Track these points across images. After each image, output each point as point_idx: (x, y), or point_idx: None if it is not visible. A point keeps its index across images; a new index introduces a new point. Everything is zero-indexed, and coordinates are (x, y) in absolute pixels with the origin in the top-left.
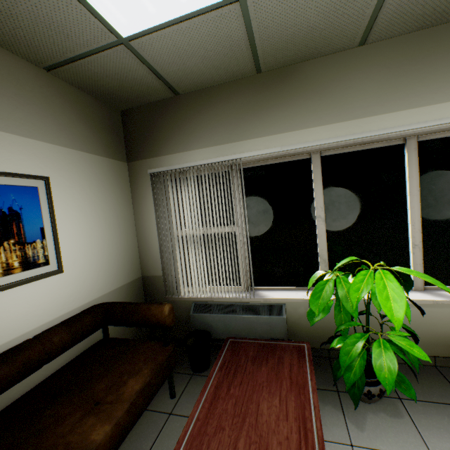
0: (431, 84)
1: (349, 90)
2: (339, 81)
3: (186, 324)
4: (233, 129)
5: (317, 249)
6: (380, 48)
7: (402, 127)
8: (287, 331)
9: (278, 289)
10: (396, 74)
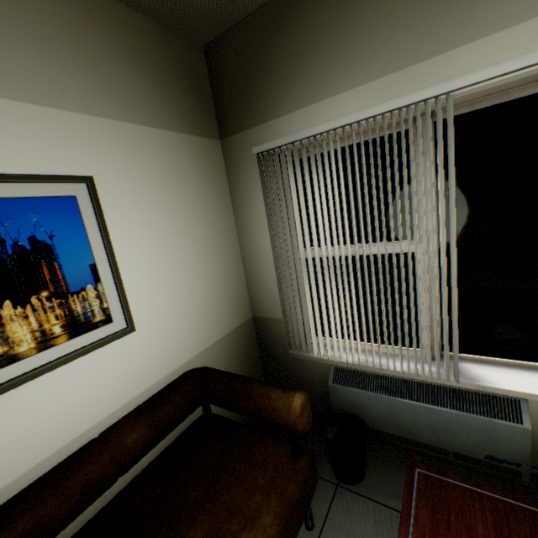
0: None
1: None
2: None
3: (321, 393)
4: (428, 24)
5: None
6: None
7: None
8: (530, 453)
9: (503, 363)
10: None
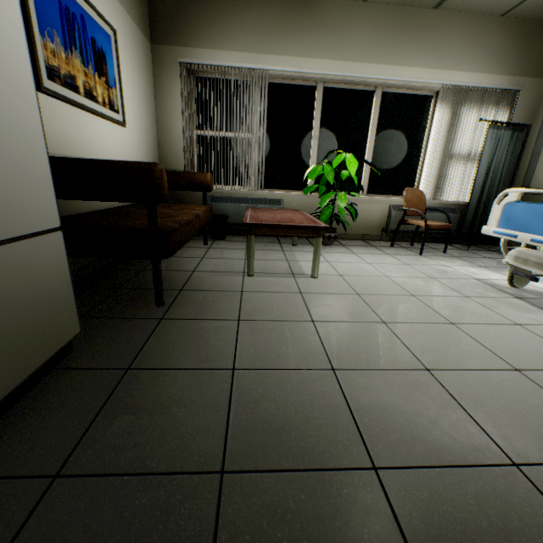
0: (396, 50)
1: (351, 36)
2: (346, 27)
3: None
4: (262, 40)
5: (309, 163)
6: (375, 9)
7: (376, 76)
8: None
9: (277, 191)
10: (380, 35)
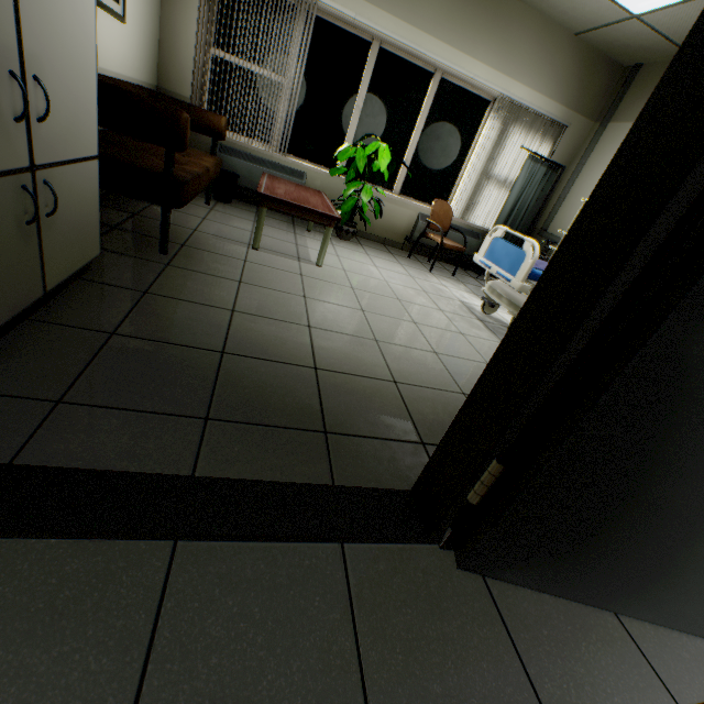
0: (466, 33)
1: None
2: None
3: None
4: None
5: (346, 138)
6: None
7: (437, 58)
8: None
9: (303, 162)
10: (454, 7)
